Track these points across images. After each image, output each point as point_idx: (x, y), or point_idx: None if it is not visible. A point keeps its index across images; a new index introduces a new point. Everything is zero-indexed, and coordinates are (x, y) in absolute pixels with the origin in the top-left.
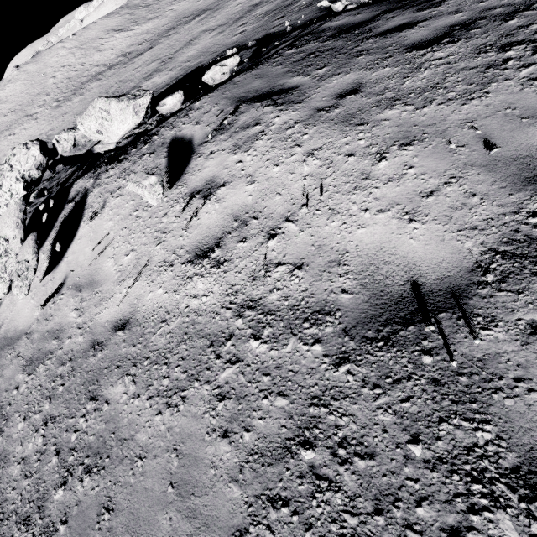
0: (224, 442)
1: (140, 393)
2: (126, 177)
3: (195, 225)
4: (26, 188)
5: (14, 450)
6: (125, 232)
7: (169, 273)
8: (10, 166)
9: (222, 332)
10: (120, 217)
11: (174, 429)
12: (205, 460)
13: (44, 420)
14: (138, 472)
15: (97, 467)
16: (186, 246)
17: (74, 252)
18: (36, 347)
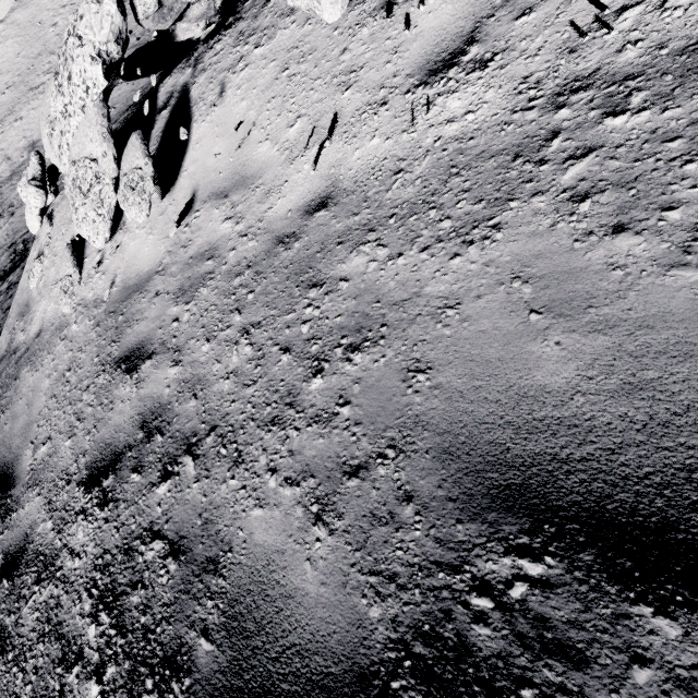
0: (622, 237)
1: (401, 251)
2: (248, 40)
3: (410, 37)
4: (106, 75)
5: (210, 370)
6: (276, 102)
7: (383, 115)
8: (78, 38)
9: (532, 136)
10: (258, 90)
11: (497, 260)
12: (591, 267)
13: (241, 331)
14: (453, 322)
15: (370, 341)
16: (404, 69)
17: (194, 160)
18: (182, 277)
